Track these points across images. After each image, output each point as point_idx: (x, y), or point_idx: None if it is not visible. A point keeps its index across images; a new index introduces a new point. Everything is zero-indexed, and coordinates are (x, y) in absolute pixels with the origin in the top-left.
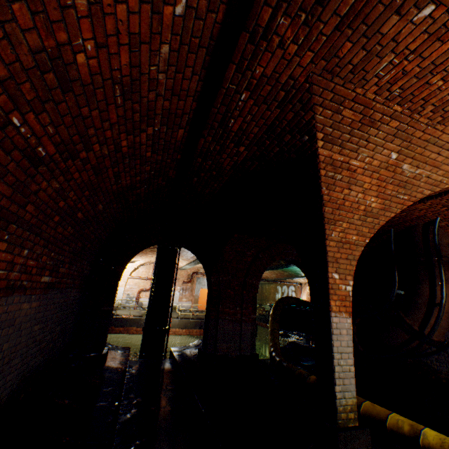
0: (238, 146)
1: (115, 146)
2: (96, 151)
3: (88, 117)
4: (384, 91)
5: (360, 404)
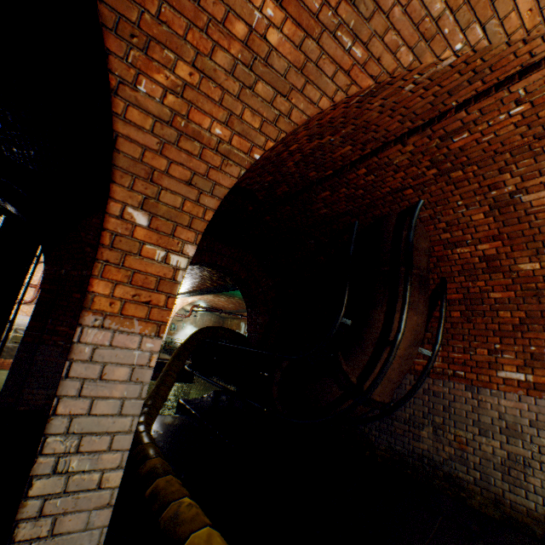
0: None
1: None
2: None
3: None
4: None
5: (186, 538)
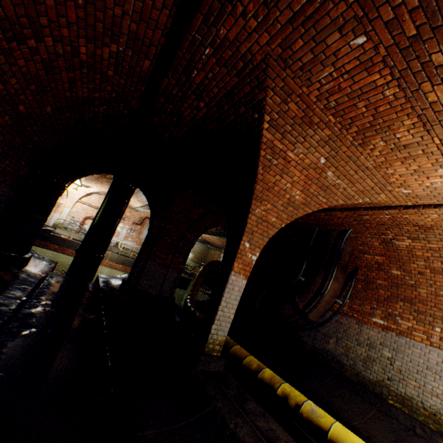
0: (199, 101)
1: (72, 49)
2: (48, 46)
3: (41, 3)
4: (323, 99)
5: (232, 346)
